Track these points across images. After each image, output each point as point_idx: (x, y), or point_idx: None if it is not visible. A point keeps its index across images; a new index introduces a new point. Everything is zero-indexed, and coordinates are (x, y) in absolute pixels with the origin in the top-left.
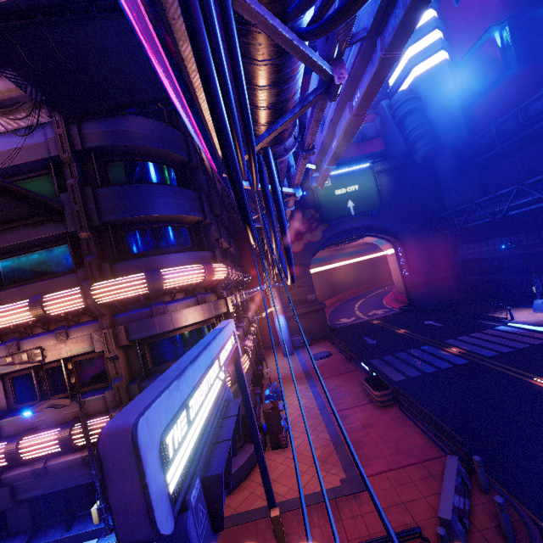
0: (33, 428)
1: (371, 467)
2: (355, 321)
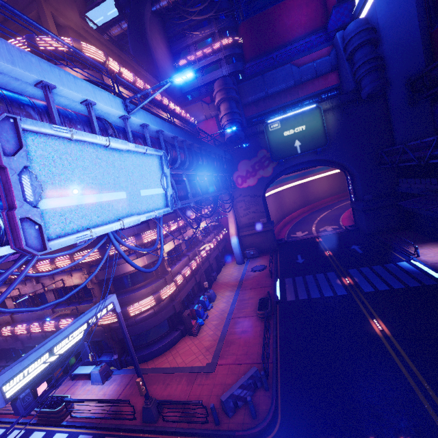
0: (66, 315)
1: (226, 359)
2: (305, 237)
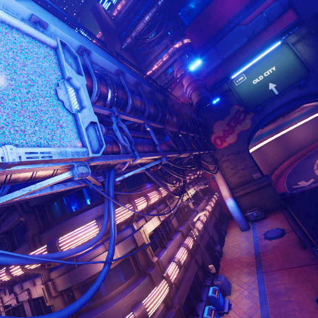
0: None
1: None
2: (314, 185)
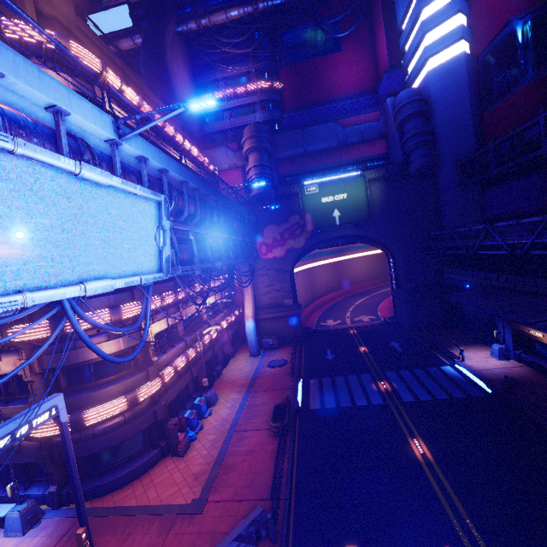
0: None
1: (221, 493)
2: (337, 326)
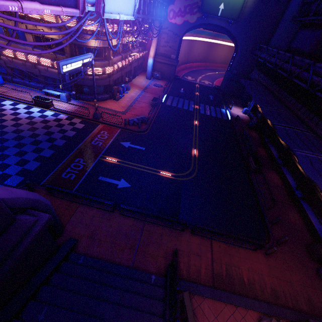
0: (43, 56)
1: (131, 112)
2: (191, 81)
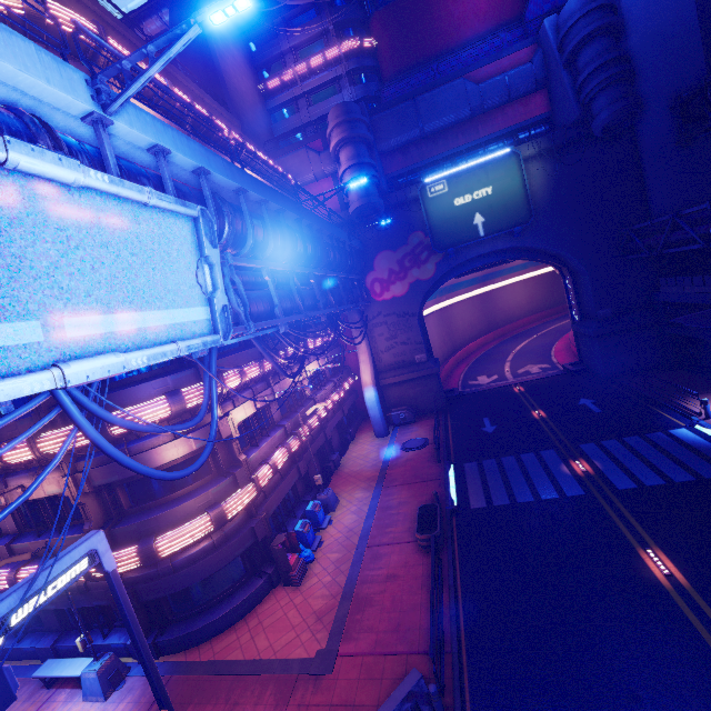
0: (34, 557)
1: (356, 642)
2: (493, 384)
